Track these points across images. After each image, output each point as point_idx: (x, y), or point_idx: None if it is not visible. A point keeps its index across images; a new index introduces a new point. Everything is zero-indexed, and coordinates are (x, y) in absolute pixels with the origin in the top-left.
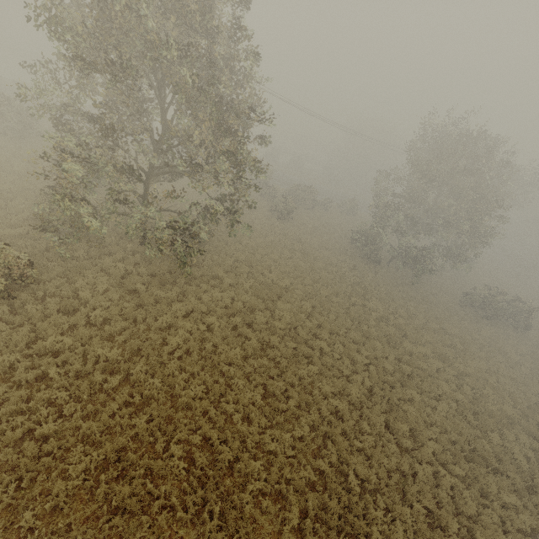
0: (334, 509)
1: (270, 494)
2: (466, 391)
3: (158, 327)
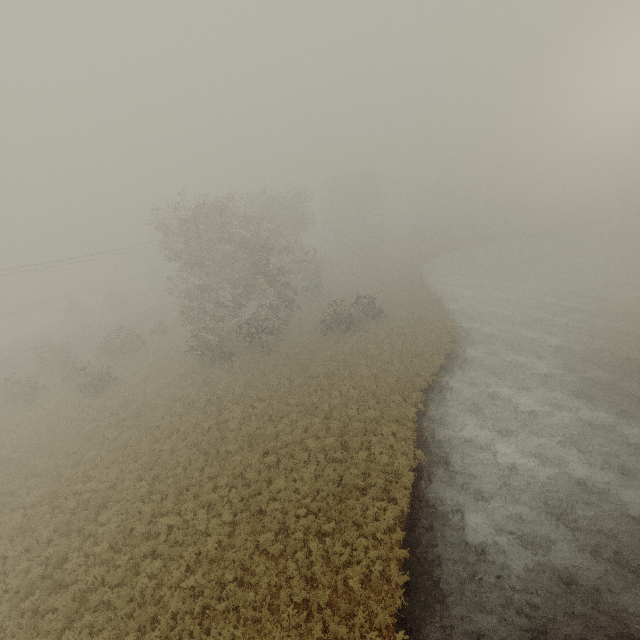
0: None
1: None
2: (335, 427)
3: None
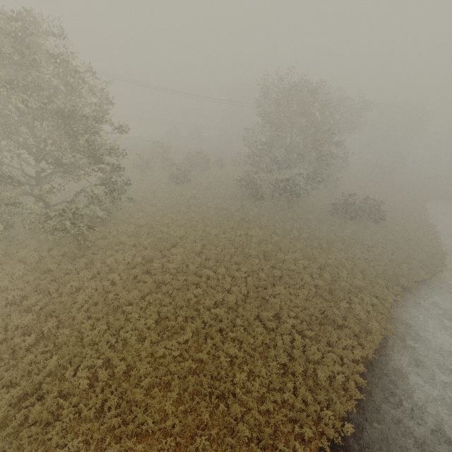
0: (205, 381)
1: (160, 385)
2: (326, 276)
3: (70, 292)
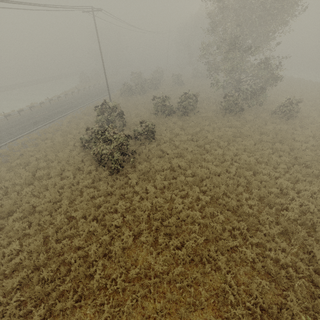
0: None
1: None
2: None
3: None
